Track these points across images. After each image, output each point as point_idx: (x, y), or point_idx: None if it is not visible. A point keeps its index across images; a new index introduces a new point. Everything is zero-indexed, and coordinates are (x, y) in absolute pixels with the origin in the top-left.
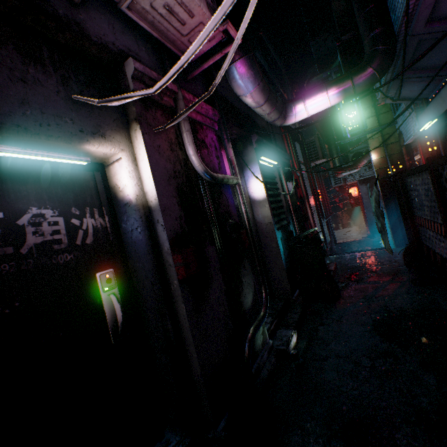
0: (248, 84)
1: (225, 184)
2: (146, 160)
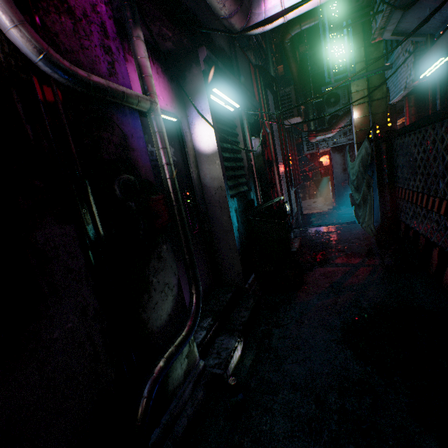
0: None
1: (126, 108)
2: None
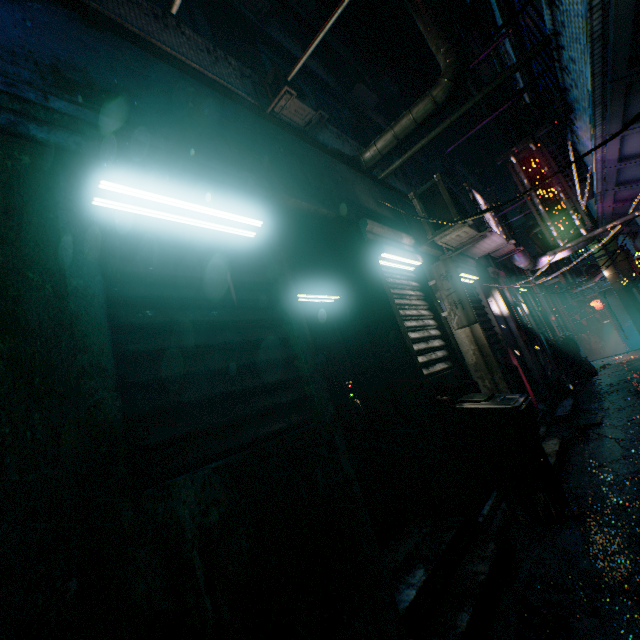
0: (522, 261)
1: (516, 307)
2: (501, 300)
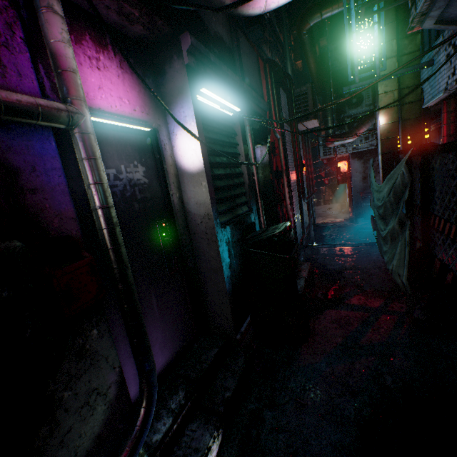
0: None
1: (22, 123)
2: None
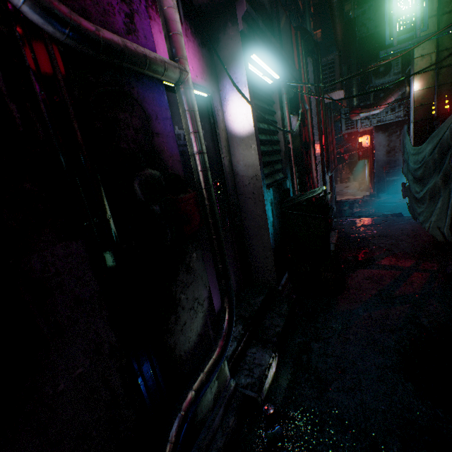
0: None
1: (149, 79)
2: None
